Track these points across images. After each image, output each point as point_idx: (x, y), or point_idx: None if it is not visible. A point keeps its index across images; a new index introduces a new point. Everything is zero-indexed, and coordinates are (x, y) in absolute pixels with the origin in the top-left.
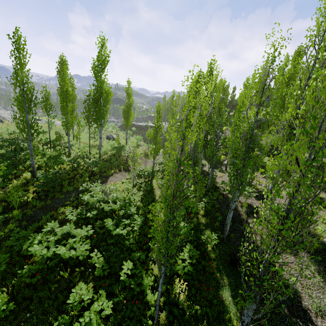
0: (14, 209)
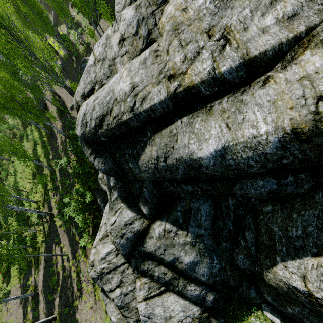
0: None
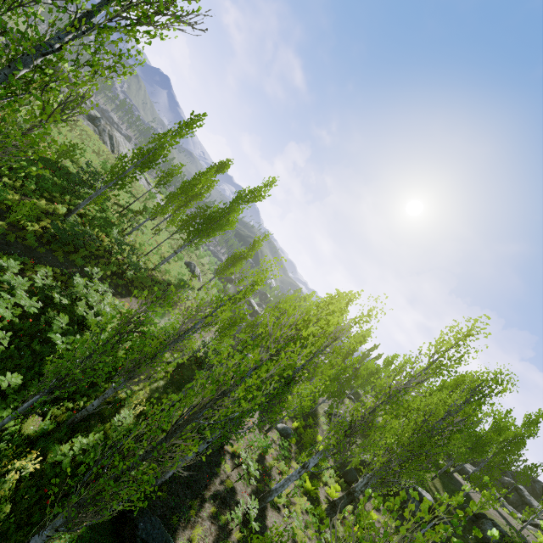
0: (4, 221)
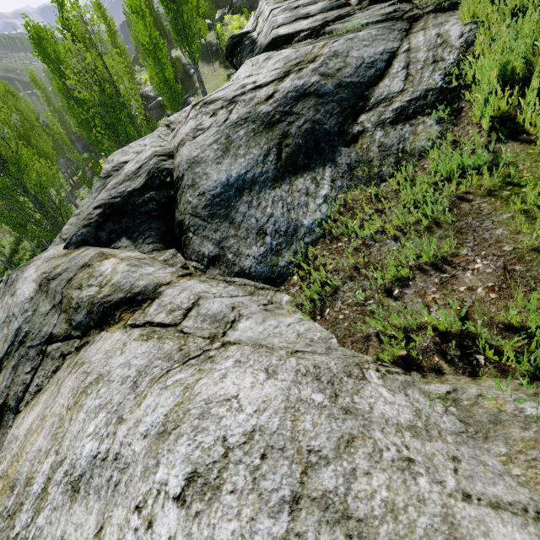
0: None
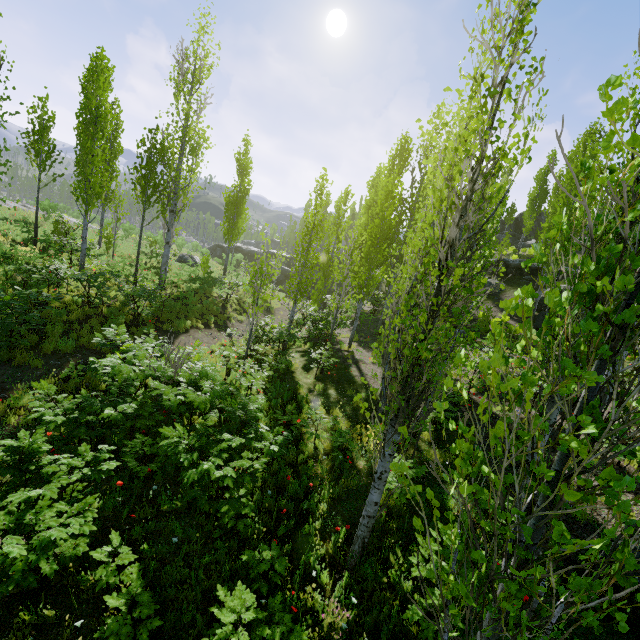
0: None
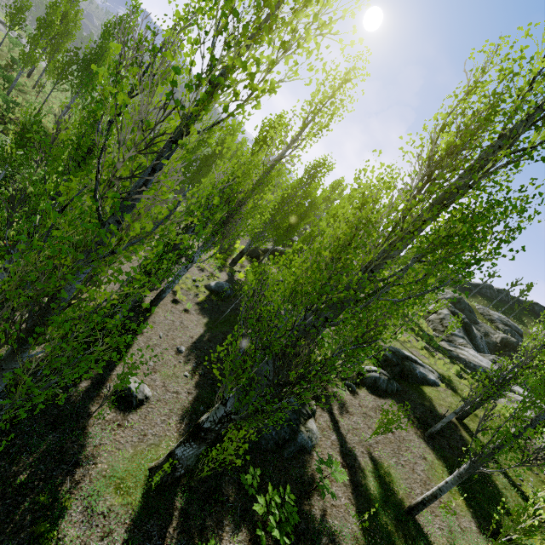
0: None
